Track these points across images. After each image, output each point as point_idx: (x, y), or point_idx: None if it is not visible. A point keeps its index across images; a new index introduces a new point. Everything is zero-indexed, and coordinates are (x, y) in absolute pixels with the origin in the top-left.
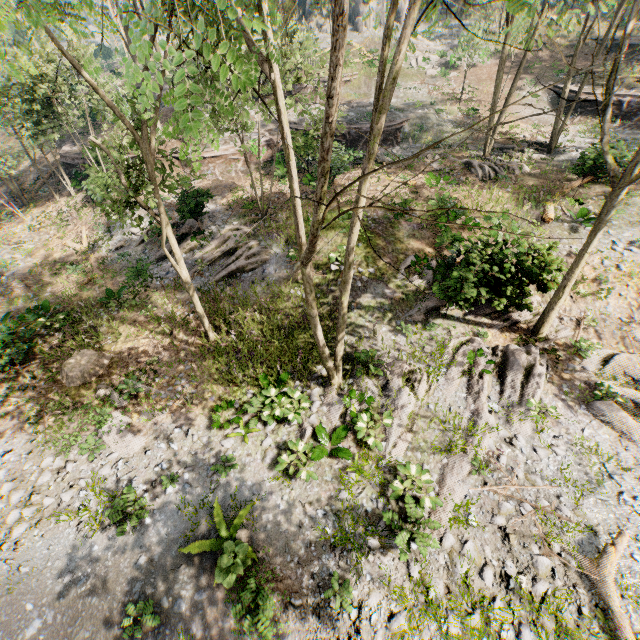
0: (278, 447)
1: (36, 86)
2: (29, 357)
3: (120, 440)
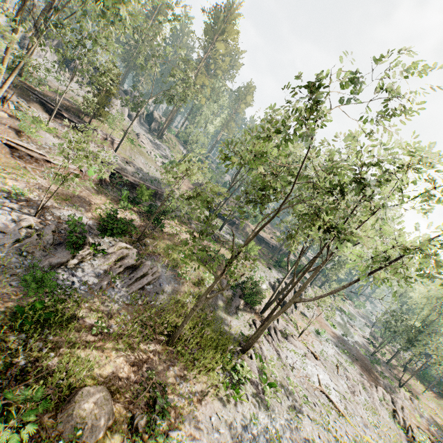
0: (253, 397)
1: None
2: None
3: None
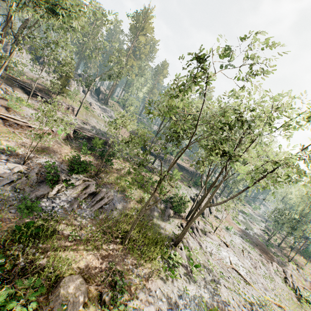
0: (184, 275)
1: None
2: None
3: None
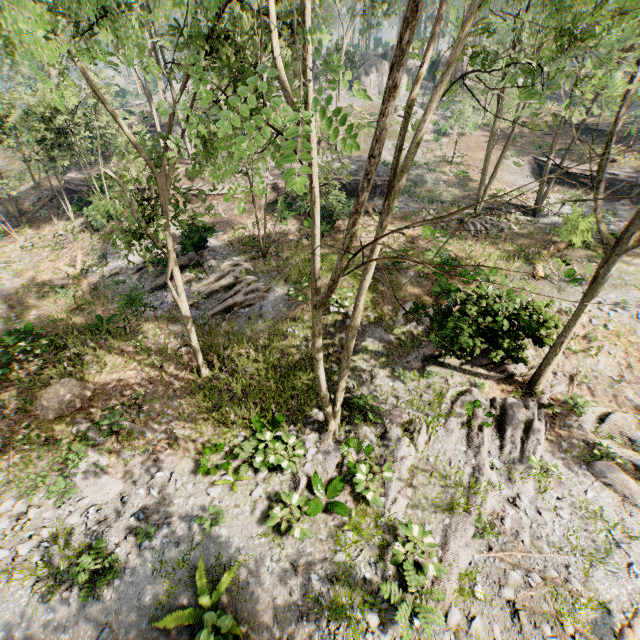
0: (269, 498)
1: (52, 116)
2: (2, 384)
3: (94, 483)
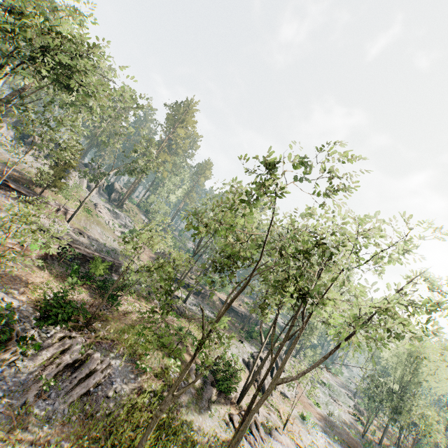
0: None
1: None
2: None
3: None
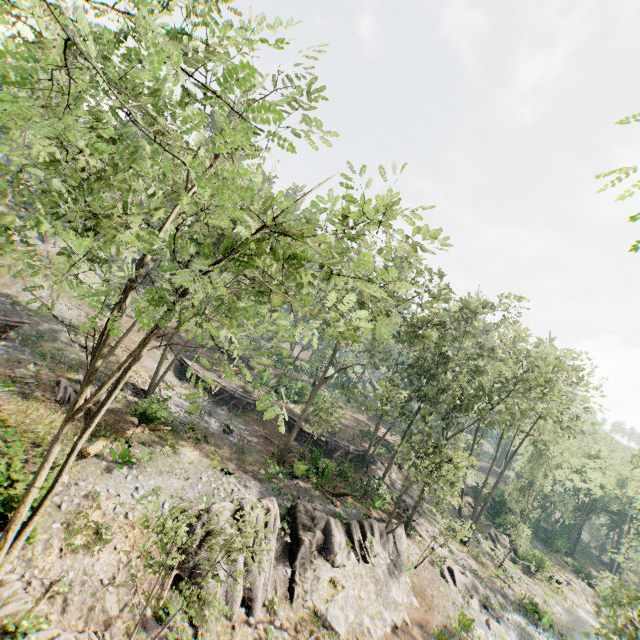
0: None
1: None
2: None
3: None
